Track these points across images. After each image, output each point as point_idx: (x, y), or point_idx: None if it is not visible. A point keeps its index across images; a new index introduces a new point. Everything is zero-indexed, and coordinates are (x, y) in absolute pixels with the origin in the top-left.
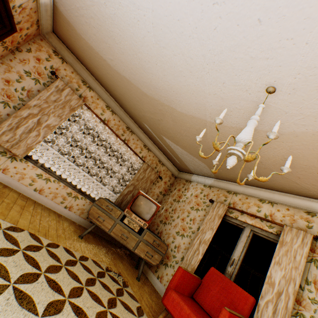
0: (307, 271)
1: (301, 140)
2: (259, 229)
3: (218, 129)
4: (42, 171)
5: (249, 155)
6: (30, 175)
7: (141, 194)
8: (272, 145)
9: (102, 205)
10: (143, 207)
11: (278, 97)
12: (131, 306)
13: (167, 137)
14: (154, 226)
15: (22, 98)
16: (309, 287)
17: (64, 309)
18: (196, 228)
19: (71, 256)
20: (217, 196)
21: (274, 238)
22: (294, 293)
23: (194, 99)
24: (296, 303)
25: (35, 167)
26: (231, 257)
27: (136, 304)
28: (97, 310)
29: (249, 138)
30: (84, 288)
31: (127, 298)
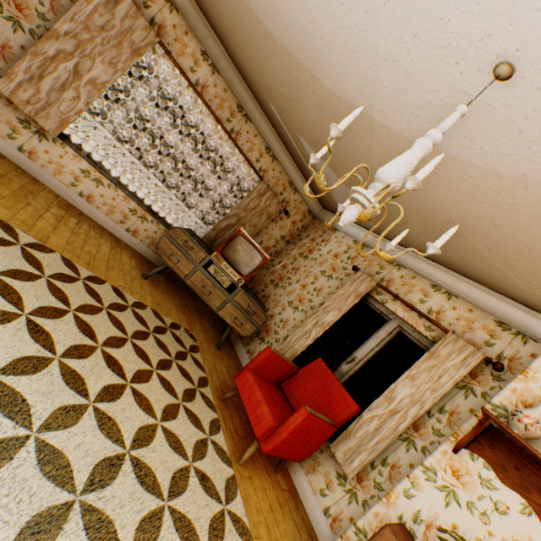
0: (449, 398)
1: (532, 198)
2: (410, 327)
3: (331, 150)
4: (89, 165)
5: (363, 211)
6: (70, 169)
7: (242, 234)
8: (479, 196)
9: (178, 240)
10: (241, 255)
11: (515, 93)
12: (192, 374)
13: (306, 139)
14: (260, 286)
15: (42, 14)
16: (440, 417)
17: (93, 356)
18: (318, 303)
19: (122, 299)
20: (368, 263)
21: (427, 345)
22: (414, 418)
23: (355, 65)
24: (412, 428)
25: (77, 157)
26: (353, 354)
27: (202, 374)
28: (140, 367)
29: (398, 177)
30: (130, 341)
31: (191, 365)
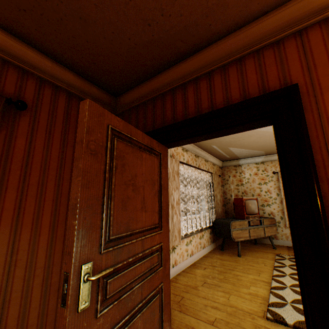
0: None
1: None
2: None
3: None
4: (186, 239)
5: None
6: (184, 250)
7: (244, 199)
8: None
9: (236, 227)
10: (252, 207)
11: None
12: None
13: (235, 147)
14: None
15: None
16: None
17: None
18: (275, 195)
19: (282, 267)
20: (274, 167)
21: None
22: None
23: None
24: None
25: (182, 241)
26: None
27: None
28: None
29: None
30: None
31: None
